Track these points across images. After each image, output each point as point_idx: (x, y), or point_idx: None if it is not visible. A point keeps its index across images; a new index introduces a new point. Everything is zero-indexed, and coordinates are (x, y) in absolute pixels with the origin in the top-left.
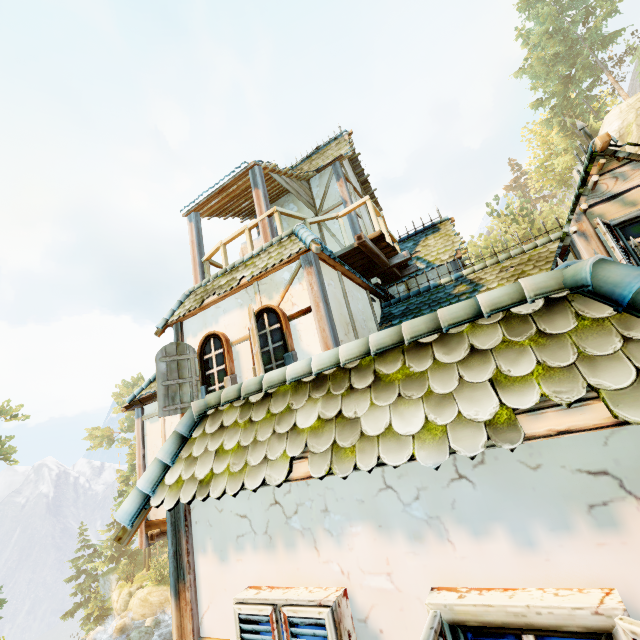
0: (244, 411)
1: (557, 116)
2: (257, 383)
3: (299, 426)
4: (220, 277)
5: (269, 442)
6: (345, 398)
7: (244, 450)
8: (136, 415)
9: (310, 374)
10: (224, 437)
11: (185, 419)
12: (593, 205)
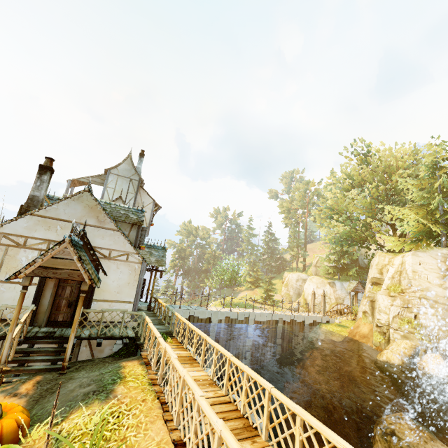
0: None
1: None
2: None
3: None
4: None
5: None
6: None
7: None
8: None
9: None
10: None
11: None
12: None
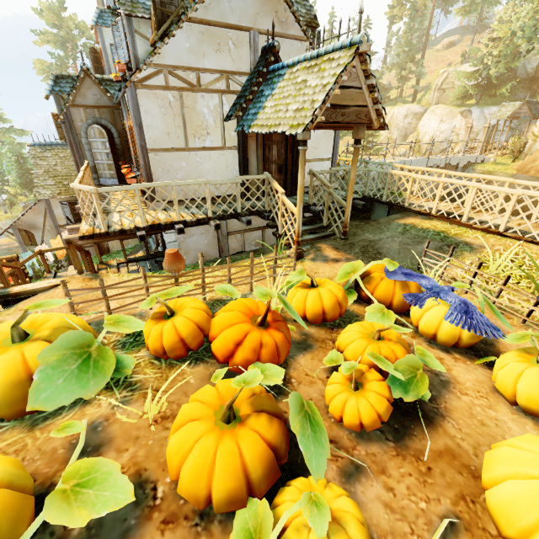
0: None
1: None
2: None
3: None
4: None
5: None
6: None
7: None
8: None
9: None
10: None
11: None
12: None
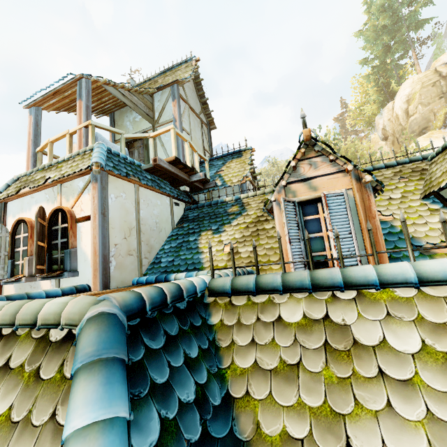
0: None
1: (375, 74)
2: None
3: None
4: (40, 171)
5: None
6: None
7: None
8: None
9: None
10: None
11: None
12: (292, 182)
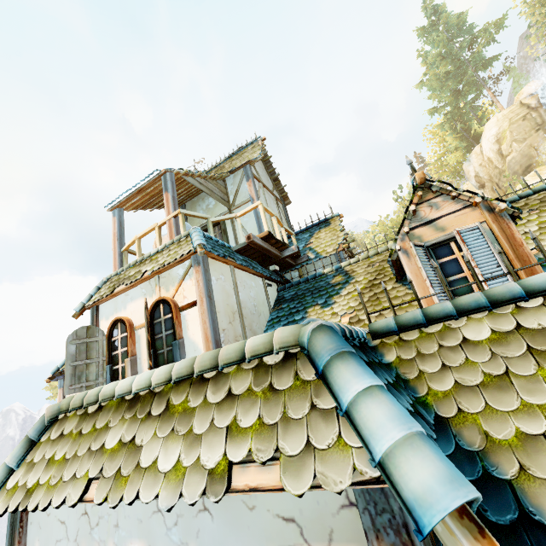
0: (80, 421)
1: (449, 121)
2: (96, 395)
3: (105, 446)
4: (131, 268)
5: (82, 458)
6: (142, 423)
7: (65, 463)
8: (59, 385)
9: (130, 393)
10: (59, 446)
11: (37, 423)
12: (414, 228)
